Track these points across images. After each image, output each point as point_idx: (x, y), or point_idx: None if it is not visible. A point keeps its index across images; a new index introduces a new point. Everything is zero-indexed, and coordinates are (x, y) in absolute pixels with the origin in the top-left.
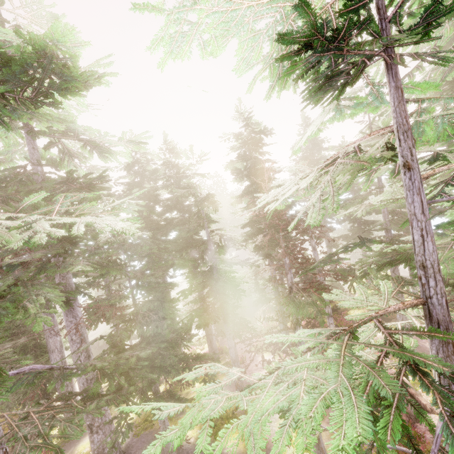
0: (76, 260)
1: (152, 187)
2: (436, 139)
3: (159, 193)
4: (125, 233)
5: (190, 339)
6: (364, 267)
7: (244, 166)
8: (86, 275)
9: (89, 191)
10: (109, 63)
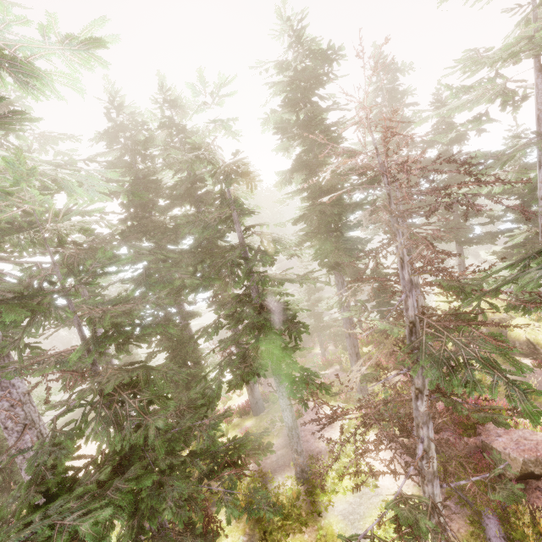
0: None
1: (146, 167)
2: None
3: (161, 178)
4: None
5: (217, 425)
6: None
7: (293, 121)
8: None
9: None
10: None
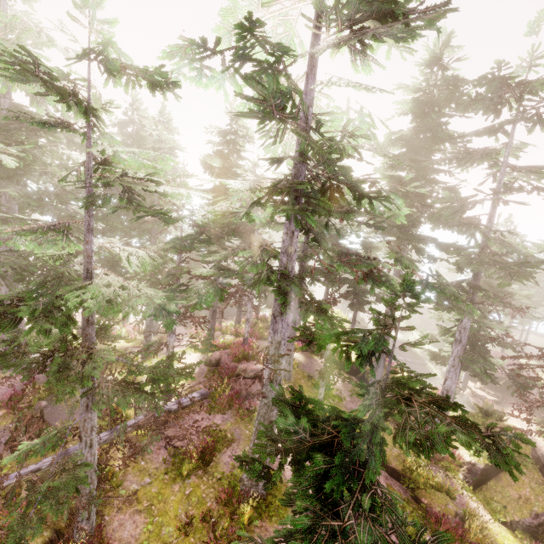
0: (10, 186)
1: None
2: (140, 167)
3: None
4: (6, 165)
5: None
6: (219, 262)
7: (222, 164)
8: (33, 209)
9: (34, 135)
10: (53, 45)
